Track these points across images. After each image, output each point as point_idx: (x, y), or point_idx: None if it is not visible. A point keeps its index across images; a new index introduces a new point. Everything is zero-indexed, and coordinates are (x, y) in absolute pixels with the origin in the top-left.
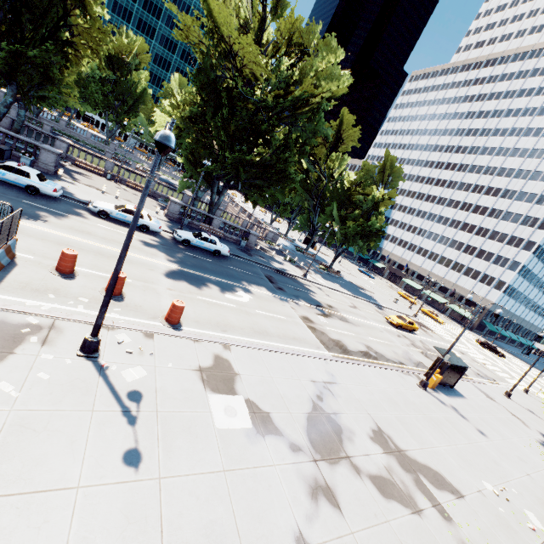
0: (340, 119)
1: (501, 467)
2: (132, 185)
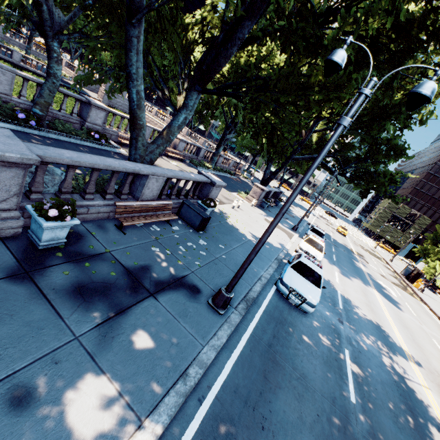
0: None
1: None
2: (172, 155)
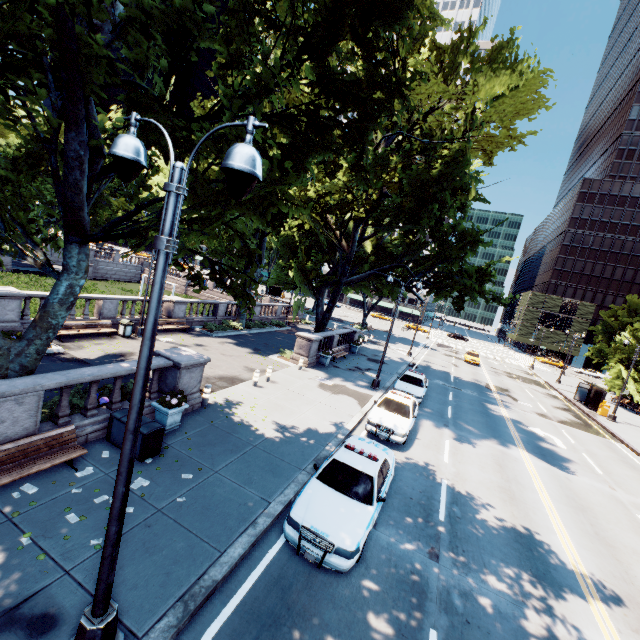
0: None
1: None
2: (164, 328)
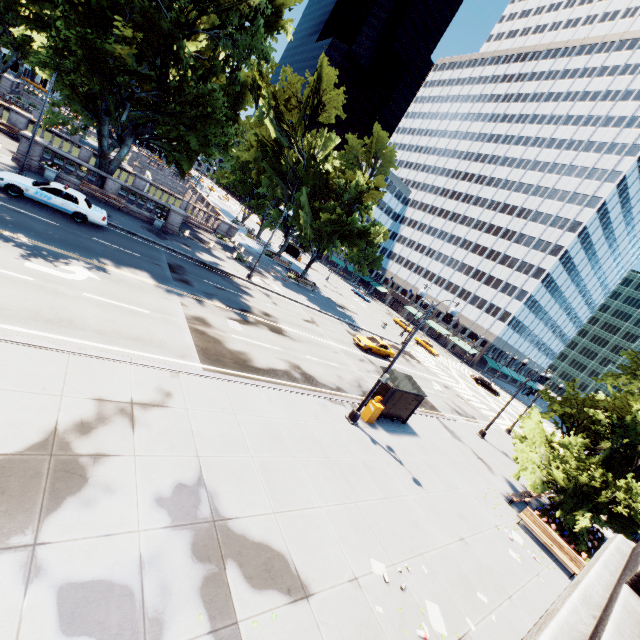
0: (319, 71)
1: (423, 531)
2: None
